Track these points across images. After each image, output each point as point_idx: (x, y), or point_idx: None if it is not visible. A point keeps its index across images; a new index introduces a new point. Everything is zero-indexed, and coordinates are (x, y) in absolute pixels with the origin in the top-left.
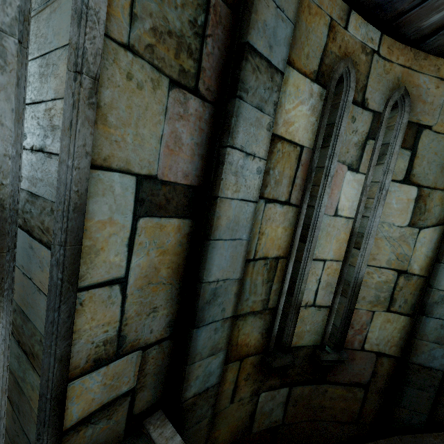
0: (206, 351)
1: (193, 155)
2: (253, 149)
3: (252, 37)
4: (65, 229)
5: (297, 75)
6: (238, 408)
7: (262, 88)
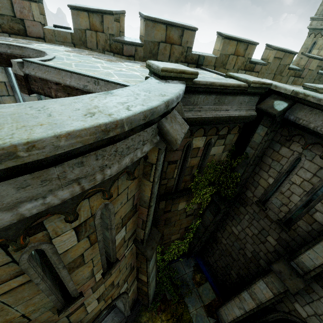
0: None
1: None
2: None
3: None
4: None
5: None
6: None
7: None
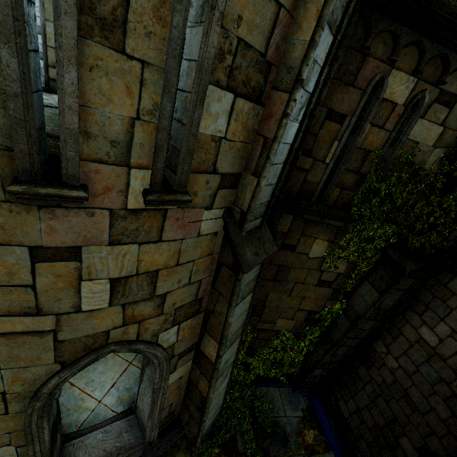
0: None
1: None
2: None
3: None
4: (43, 32)
5: None
6: None
7: None
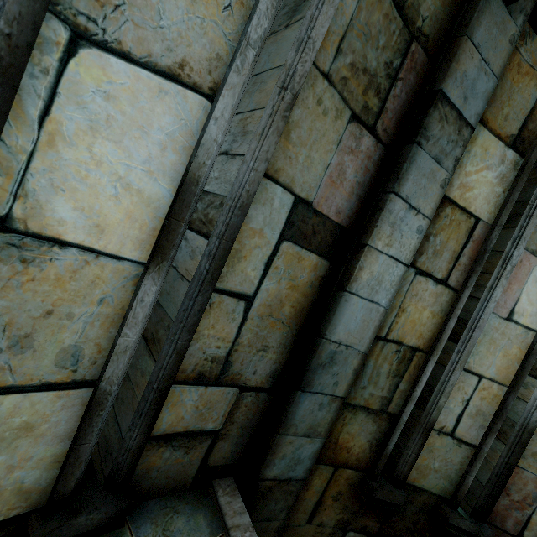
0: (303, 427)
1: (352, 194)
2: (419, 203)
3: (447, 86)
4: (226, 224)
5: (488, 136)
6: (314, 536)
7: (445, 139)
